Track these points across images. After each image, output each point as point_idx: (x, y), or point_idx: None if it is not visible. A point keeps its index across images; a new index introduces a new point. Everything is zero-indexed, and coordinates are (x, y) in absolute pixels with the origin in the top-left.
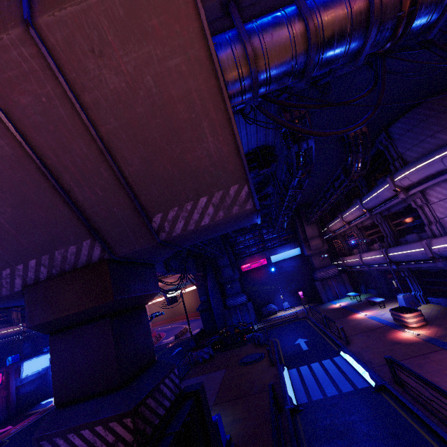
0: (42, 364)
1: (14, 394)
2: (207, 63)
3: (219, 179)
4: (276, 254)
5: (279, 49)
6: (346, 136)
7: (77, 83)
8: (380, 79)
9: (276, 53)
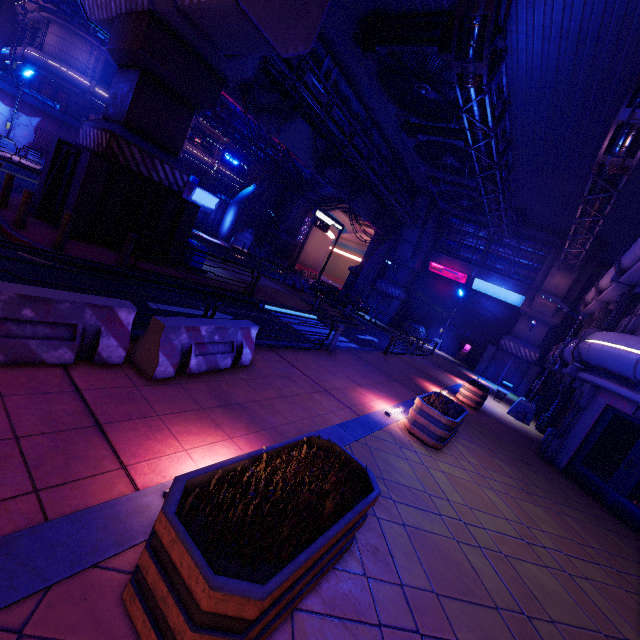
0: (210, 203)
1: None
2: None
3: None
4: (485, 281)
5: None
6: None
7: None
8: None
9: None
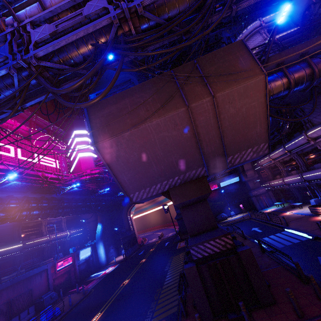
0: (88, 253)
1: (77, 270)
2: (264, 103)
3: (258, 141)
4: (224, 181)
5: (277, 90)
6: (279, 111)
7: (220, 112)
8: (314, 96)
9: (276, 91)
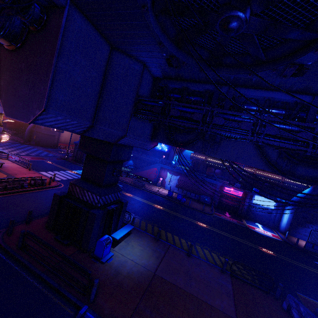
0: (268, 204)
1: (245, 207)
2: None
3: None
4: None
5: None
6: None
7: None
8: None
9: None
